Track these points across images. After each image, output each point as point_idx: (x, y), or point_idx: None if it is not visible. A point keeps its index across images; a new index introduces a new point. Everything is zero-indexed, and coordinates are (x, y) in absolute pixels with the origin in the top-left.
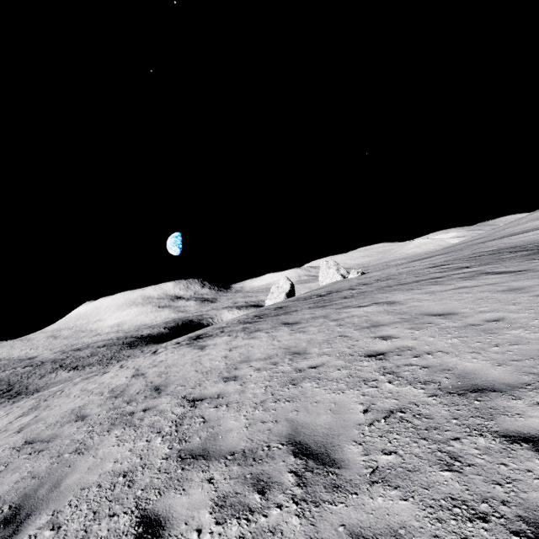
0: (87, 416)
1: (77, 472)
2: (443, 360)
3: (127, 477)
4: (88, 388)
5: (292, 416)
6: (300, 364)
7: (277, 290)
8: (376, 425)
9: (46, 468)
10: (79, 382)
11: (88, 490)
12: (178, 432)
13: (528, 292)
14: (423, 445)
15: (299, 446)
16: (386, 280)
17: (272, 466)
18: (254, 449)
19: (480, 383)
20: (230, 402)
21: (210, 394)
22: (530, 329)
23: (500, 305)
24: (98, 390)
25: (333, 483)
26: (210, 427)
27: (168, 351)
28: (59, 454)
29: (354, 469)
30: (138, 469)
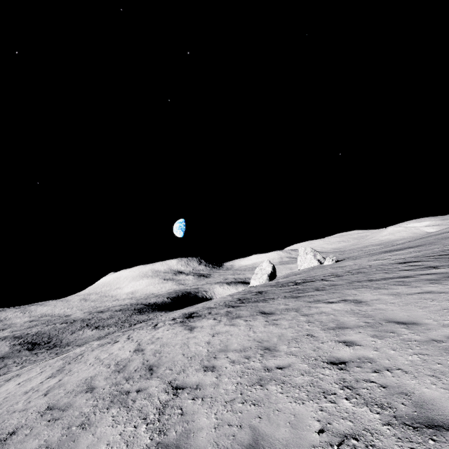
0: (95, 388)
1: (78, 448)
2: (401, 380)
3: None
4: (100, 357)
5: (255, 423)
6: (269, 362)
7: (260, 272)
8: None
9: (58, 439)
10: (96, 348)
11: None
12: (160, 422)
13: None
14: None
15: None
16: (357, 273)
17: None
18: None
19: (436, 417)
20: (205, 395)
21: (190, 383)
22: None
23: None
24: (107, 361)
25: None
26: (185, 421)
27: (165, 328)
28: (69, 425)
29: None
30: None
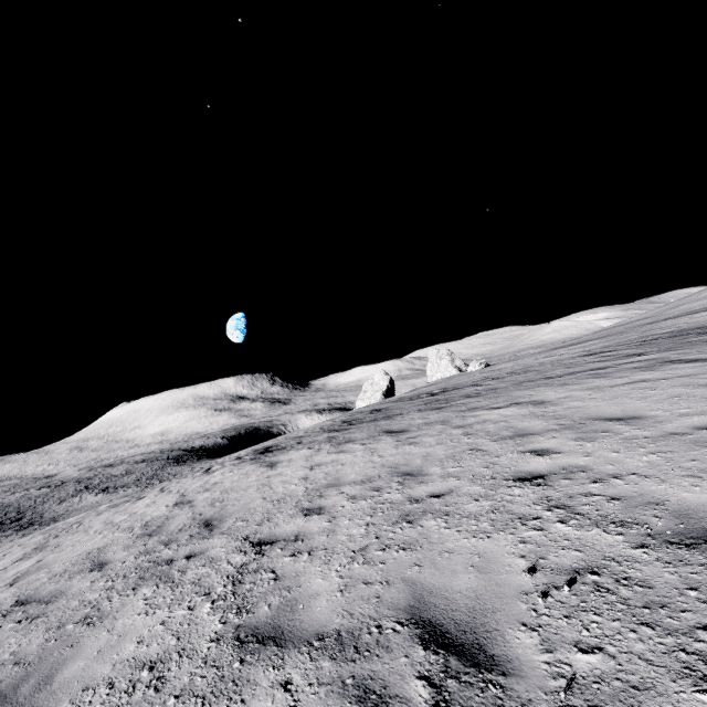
0: (107, 563)
1: (81, 656)
2: (642, 487)
3: (155, 672)
4: (114, 521)
5: (412, 574)
6: (415, 490)
7: (371, 388)
8: (556, 596)
9: (38, 648)
10: (104, 511)
11: (94, 692)
12: (237, 595)
13: None
14: (648, 638)
15: (429, 629)
16: (524, 372)
17: (388, 665)
18: (356, 630)
19: None
20: (314, 547)
21: (283, 534)
22: None
23: None
24: (126, 524)
25: (500, 706)
26: (284, 588)
27: (226, 469)
28: (60, 624)
29: (531, 679)
30: (172, 658)
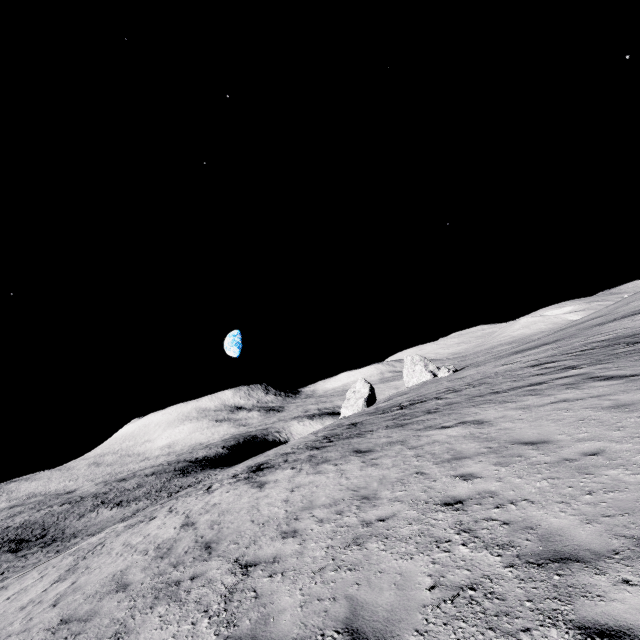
0: (129, 585)
1: None
2: (527, 512)
3: None
4: (131, 542)
5: (352, 592)
6: (368, 514)
7: (354, 396)
8: (442, 608)
9: None
10: (122, 532)
11: None
12: (227, 611)
13: (637, 411)
14: (489, 638)
15: (355, 636)
16: (479, 385)
17: None
18: (307, 638)
19: (563, 549)
20: (286, 568)
21: (265, 557)
22: (630, 468)
23: (602, 430)
24: (142, 546)
25: None
26: (261, 605)
27: (224, 489)
28: (97, 639)
29: None
30: None
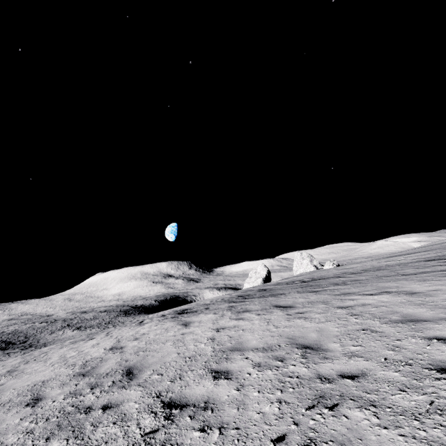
0: (41, 399)
1: None
2: None
3: None
4: (66, 355)
5: None
6: (321, 366)
7: (255, 275)
8: None
9: None
10: (65, 346)
11: None
12: None
13: None
14: None
15: None
16: (377, 270)
17: None
18: None
19: None
20: (224, 423)
21: (193, 398)
22: None
23: None
24: (72, 360)
25: None
26: None
27: (153, 323)
28: None
29: None
30: None
